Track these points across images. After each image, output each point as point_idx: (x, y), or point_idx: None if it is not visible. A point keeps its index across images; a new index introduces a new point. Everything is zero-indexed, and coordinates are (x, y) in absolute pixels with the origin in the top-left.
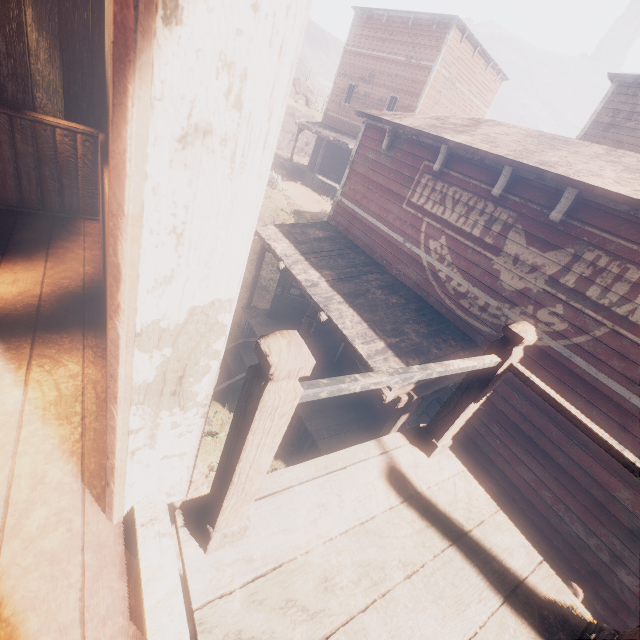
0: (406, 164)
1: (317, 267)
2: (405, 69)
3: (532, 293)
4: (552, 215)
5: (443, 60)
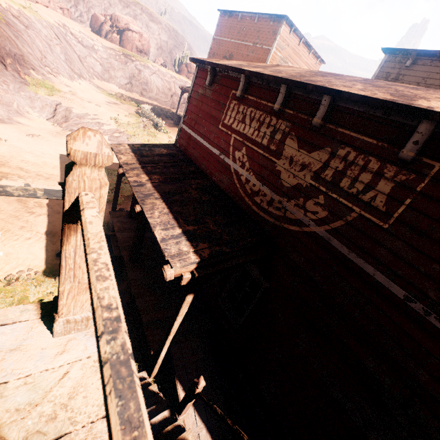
0: (221, 94)
1: (150, 173)
2: (253, 51)
3: (302, 187)
4: (314, 120)
5: (278, 45)
